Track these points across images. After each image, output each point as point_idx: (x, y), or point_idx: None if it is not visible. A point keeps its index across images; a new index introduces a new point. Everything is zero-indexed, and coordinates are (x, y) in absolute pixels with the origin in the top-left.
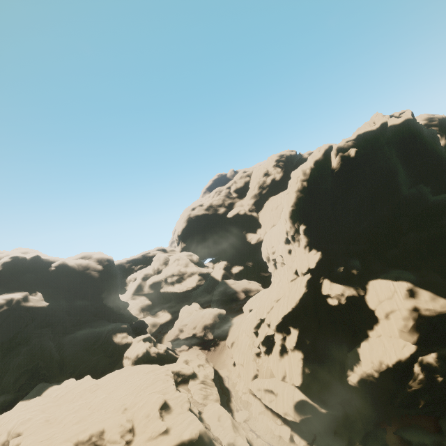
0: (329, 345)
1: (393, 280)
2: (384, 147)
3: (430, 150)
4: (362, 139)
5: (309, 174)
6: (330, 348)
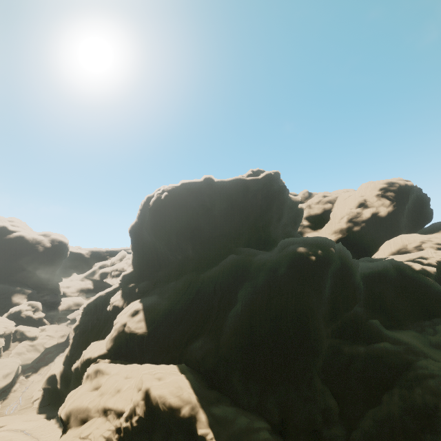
0: (89, 340)
1: (140, 301)
2: (203, 197)
3: (250, 208)
4: (184, 187)
5: (142, 206)
6: (88, 342)
